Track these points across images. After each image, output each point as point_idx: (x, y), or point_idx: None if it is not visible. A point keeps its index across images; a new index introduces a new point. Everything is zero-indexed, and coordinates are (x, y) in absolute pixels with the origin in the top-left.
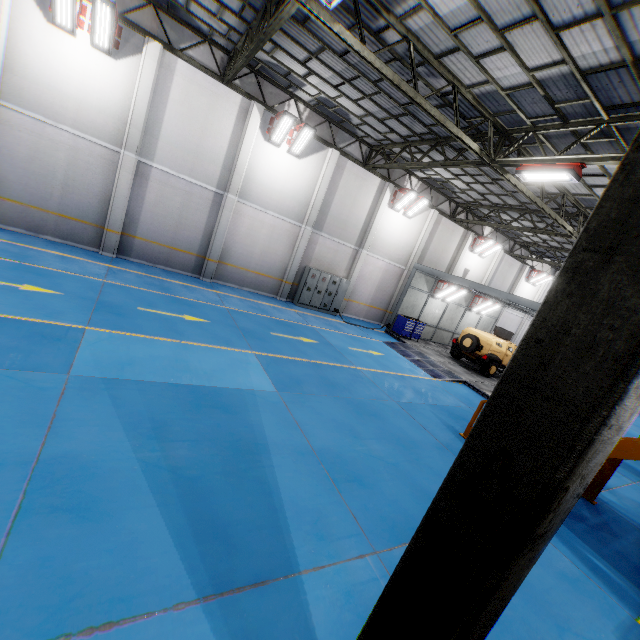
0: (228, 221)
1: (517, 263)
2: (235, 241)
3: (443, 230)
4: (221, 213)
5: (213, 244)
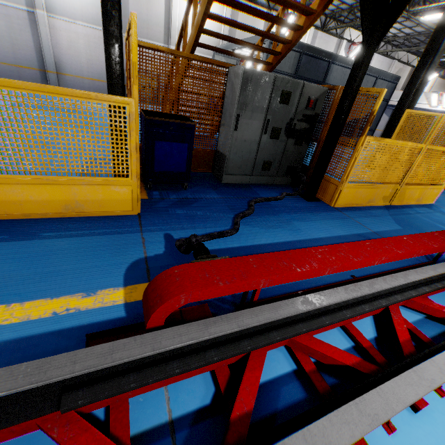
0: (47, 36)
1: (333, 39)
2: (62, 54)
3: (244, 15)
4: (39, 29)
5: (45, 58)
